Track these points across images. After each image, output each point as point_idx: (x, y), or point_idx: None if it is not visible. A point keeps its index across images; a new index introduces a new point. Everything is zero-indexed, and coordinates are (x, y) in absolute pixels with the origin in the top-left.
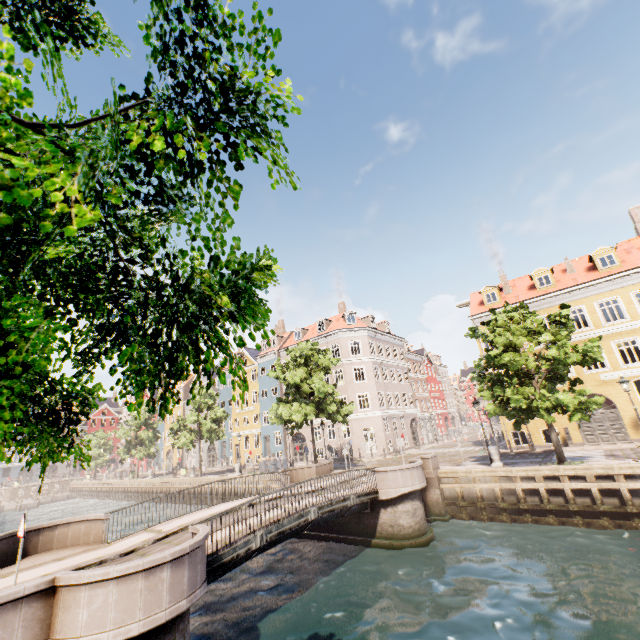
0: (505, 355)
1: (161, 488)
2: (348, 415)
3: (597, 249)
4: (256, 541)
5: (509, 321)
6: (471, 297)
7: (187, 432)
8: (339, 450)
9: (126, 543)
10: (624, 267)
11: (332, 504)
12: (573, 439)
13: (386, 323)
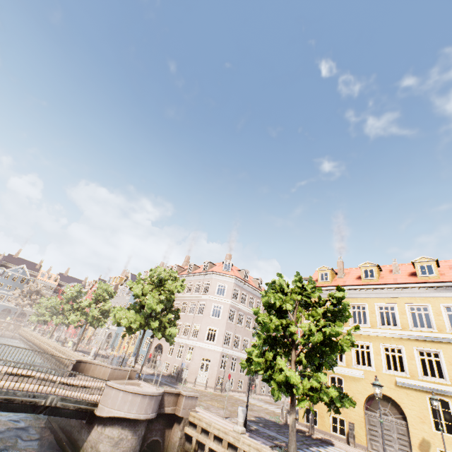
0: (261, 314)
1: (51, 350)
2: (171, 336)
3: (419, 257)
4: None
5: (286, 287)
6: (314, 273)
7: (84, 314)
8: (179, 369)
9: None
10: (441, 279)
11: (16, 394)
12: (358, 438)
13: (260, 280)
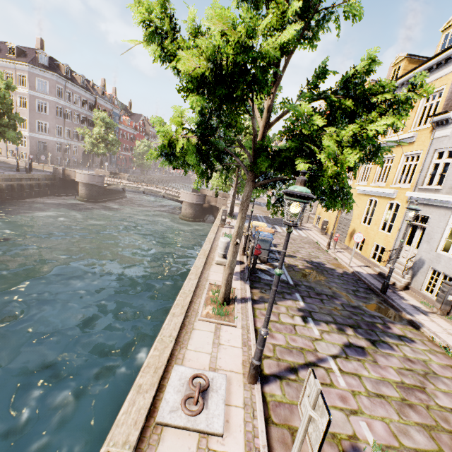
0: None
1: None
2: None
3: (451, 17)
4: (120, 186)
5: None
6: None
7: None
8: None
9: (127, 182)
10: None
11: (152, 190)
12: (329, 231)
13: None
